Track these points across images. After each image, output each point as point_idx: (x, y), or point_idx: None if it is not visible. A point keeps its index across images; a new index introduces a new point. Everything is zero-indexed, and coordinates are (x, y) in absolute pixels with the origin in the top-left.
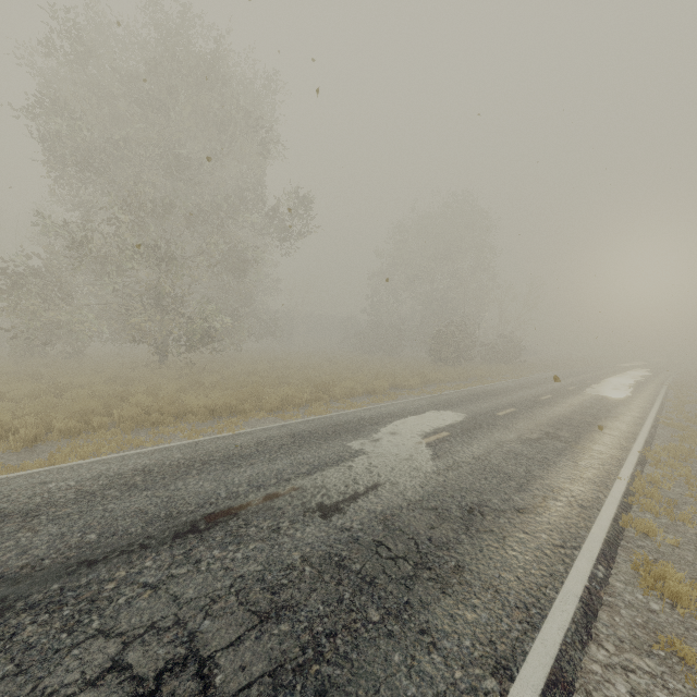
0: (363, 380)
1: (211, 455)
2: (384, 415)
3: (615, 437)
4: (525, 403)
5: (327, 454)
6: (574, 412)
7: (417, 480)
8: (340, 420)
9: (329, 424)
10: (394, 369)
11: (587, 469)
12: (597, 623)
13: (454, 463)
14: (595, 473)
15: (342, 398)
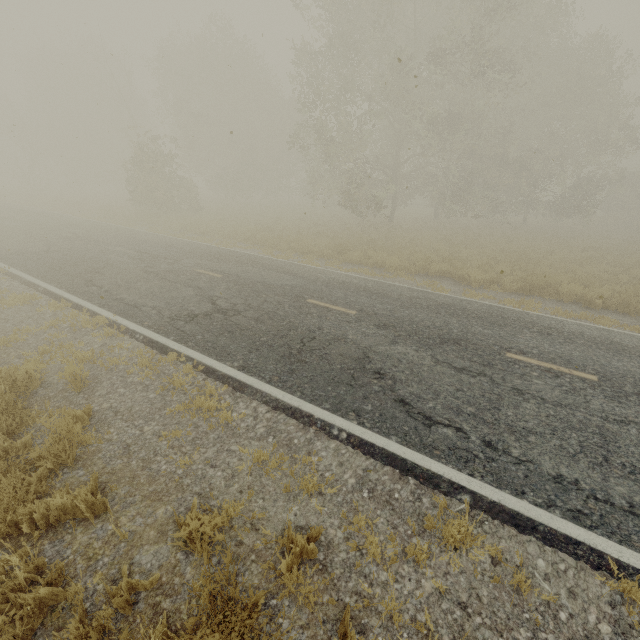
0: (420, 259)
1: (179, 245)
2: (273, 266)
3: (242, 353)
4: (417, 327)
5: (175, 255)
6: (394, 359)
7: (133, 266)
8: (250, 258)
9: (240, 256)
10: (576, 271)
11: (136, 308)
12: (25, 285)
13: (155, 273)
14: (129, 309)
15: (353, 262)
